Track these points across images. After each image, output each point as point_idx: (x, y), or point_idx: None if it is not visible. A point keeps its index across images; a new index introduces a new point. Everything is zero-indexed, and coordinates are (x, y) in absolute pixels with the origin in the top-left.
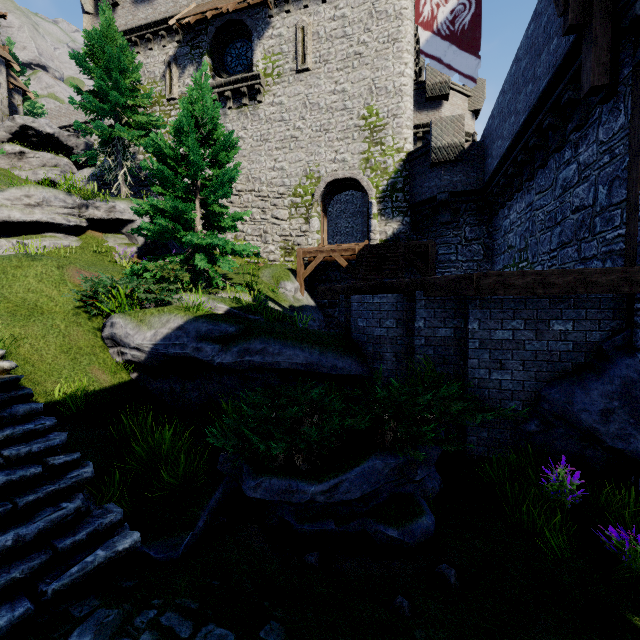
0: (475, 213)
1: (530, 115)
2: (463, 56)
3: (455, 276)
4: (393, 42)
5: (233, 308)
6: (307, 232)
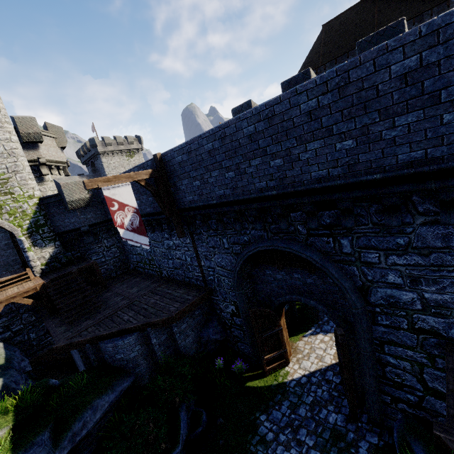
0: (107, 231)
1: (143, 215)
2: (141, 237)
3: (166, 318)
4: None
5: (16, 421)
6: None
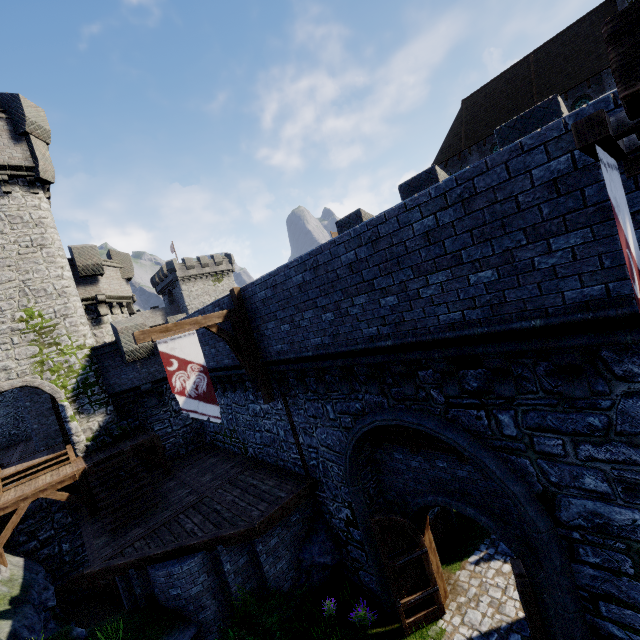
0: None
1: (220, 368)
2: (209, 406)
3: (244, 530)
4: (40, 247)
5: None
6: None
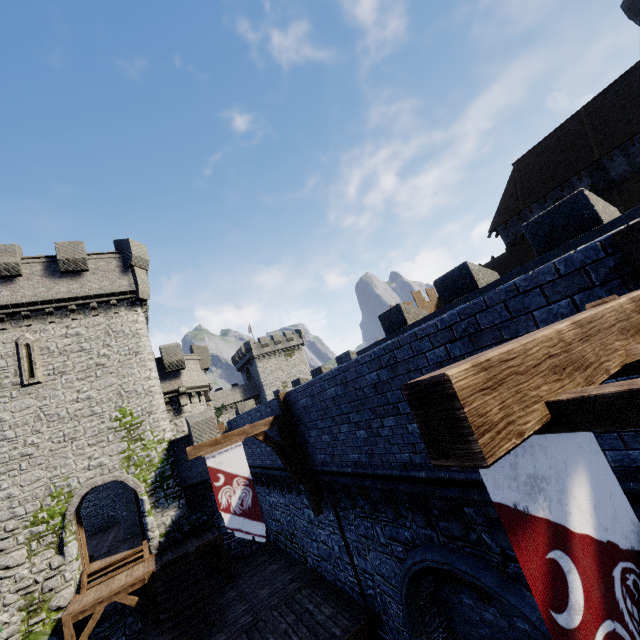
0: None
1: (275, 468)
2: (254, 523)
3: None
4: (135, 354)
5: None
6: (62, 565)
